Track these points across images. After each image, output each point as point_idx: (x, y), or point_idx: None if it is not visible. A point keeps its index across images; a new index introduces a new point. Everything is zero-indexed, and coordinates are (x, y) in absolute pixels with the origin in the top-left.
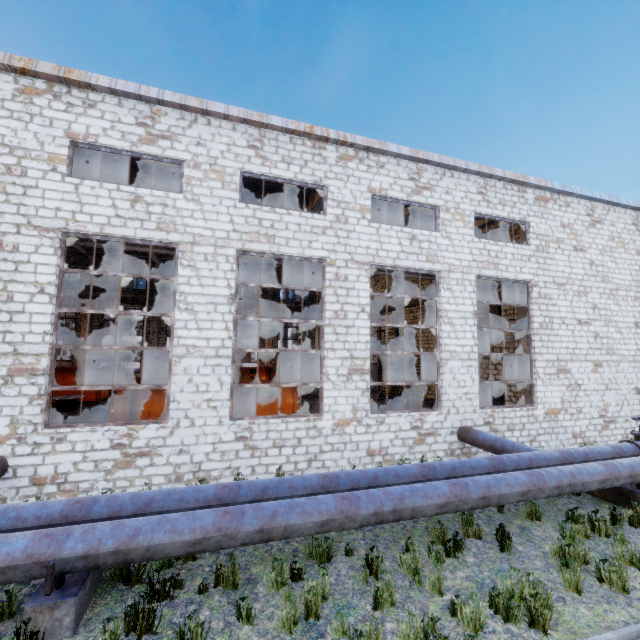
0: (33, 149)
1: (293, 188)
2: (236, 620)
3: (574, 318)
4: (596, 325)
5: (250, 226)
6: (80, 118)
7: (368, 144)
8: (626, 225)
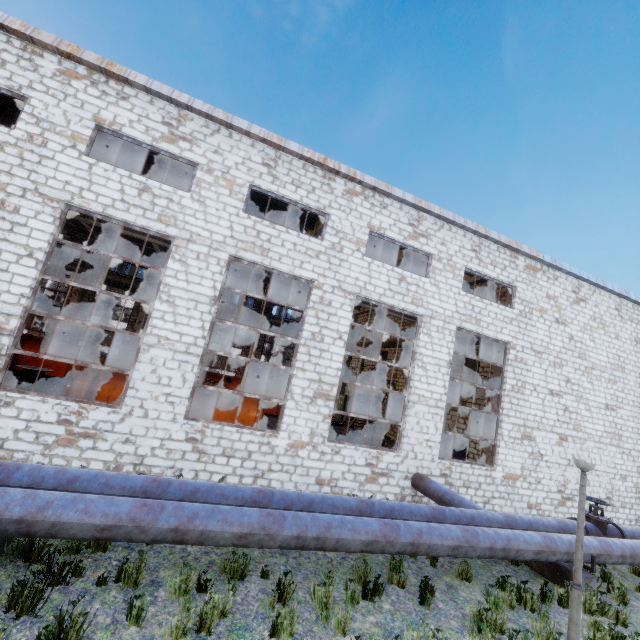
0: (59, 124)
1: (300, 211)
2: (125, 619)
3: (546, 387)
4: (567, 399)
5: (248, 236)
6: (111, 106)
7: (375, 184)
8: (609, 309)
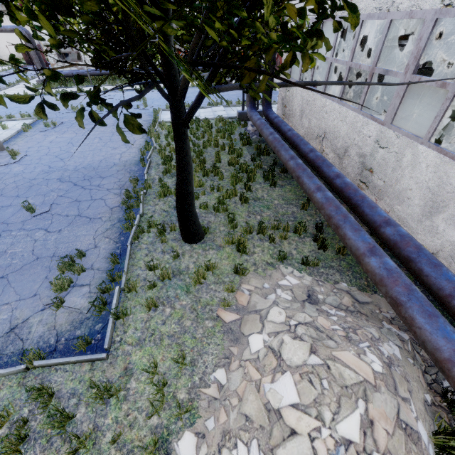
0: None
1: None
2: None
3: None
4: None
5: None
6: None
7: None
8: None
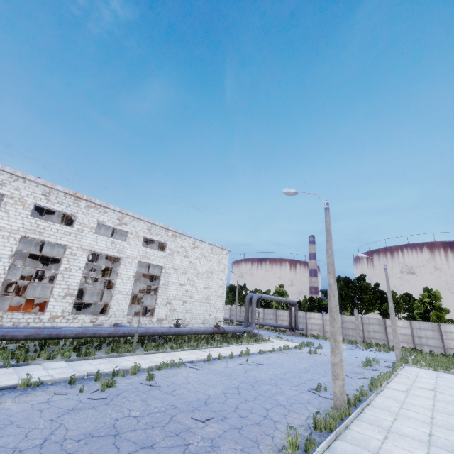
0: None
1: None
2: None
3: (179, 282)
4: (187, 286)
5: (32, 227)
6: None
7: (101, 204)
8: (208, 250)
